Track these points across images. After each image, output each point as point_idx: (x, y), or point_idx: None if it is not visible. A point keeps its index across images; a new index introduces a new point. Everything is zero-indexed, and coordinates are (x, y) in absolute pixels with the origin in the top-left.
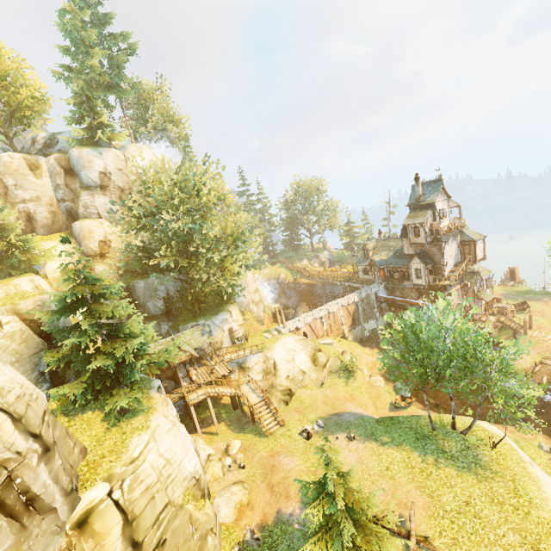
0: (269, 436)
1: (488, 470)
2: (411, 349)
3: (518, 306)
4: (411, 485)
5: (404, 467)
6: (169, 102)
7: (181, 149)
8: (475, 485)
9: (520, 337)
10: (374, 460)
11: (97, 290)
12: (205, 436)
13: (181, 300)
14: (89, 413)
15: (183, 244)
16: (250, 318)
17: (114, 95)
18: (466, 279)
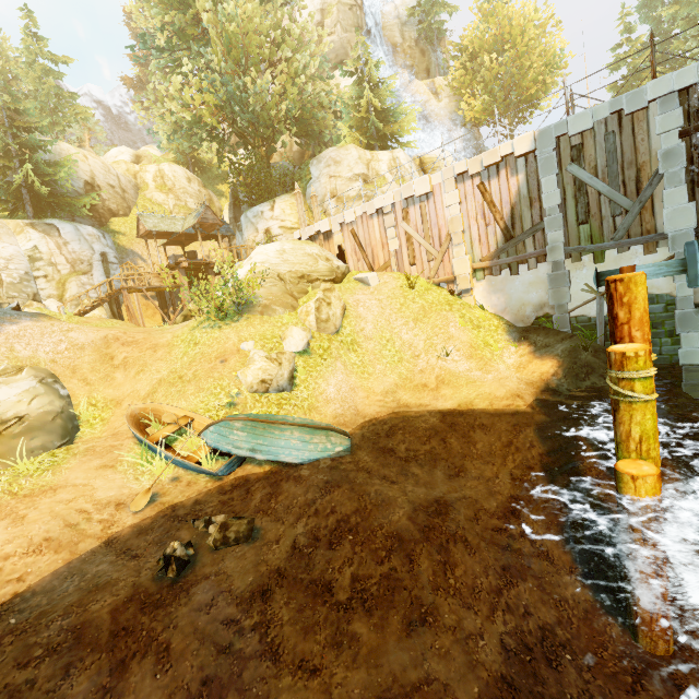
0: None
1: None
2: None
3: None
4: None
5: None
6: None
7: None
8: None
9: None
10: None
11: None
12: None
13: (241, 186)
14: None
15: None
16: None
17: None
18: None
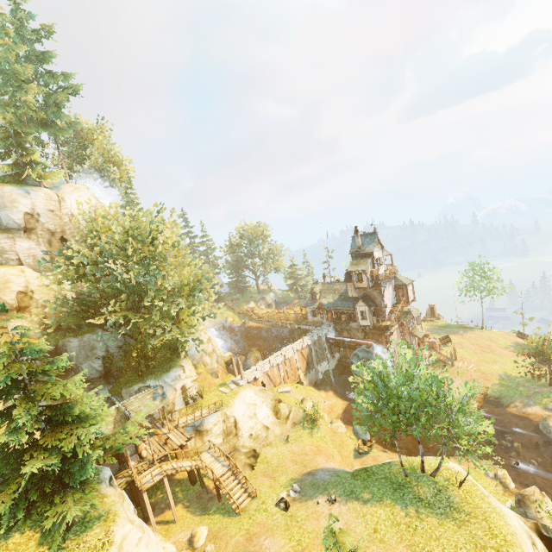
0: (241, 513)
1: (462, 512)
2: (383, 397)
3: (443, 339)
4: (402, 545)
5: (390, 525)
6: (111, 144)
7: (121, 189)
8: (457, 532)
9: (449, 369)
10: (361, 522)
11: (39, 366)
12: (159, 527)
13: (125, 358)
14: (15, 537)
15: (131, 294)
16: (204, 372)
17: (49, 132)
18: (401, 318)
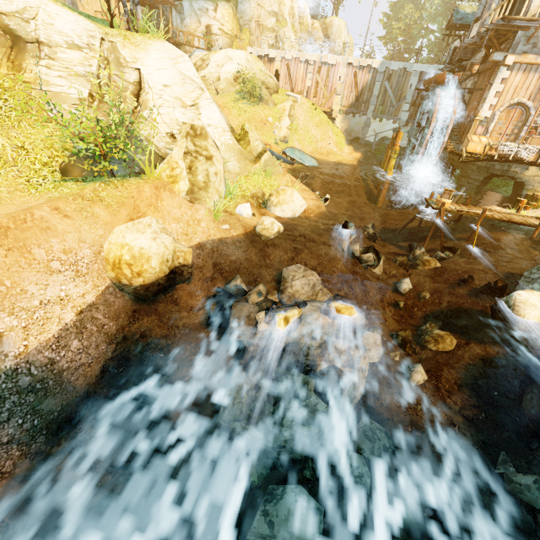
0: None
1: None
2: None
3: None
4: None
5: None
6: None
7: None
8: None
9: None
10: None
11: None
12: None
13: None
14: None
15: None
16: (246, 40)
17: None
18: None
